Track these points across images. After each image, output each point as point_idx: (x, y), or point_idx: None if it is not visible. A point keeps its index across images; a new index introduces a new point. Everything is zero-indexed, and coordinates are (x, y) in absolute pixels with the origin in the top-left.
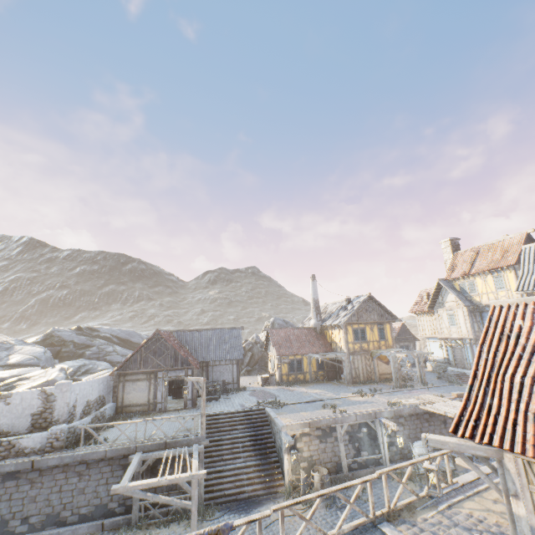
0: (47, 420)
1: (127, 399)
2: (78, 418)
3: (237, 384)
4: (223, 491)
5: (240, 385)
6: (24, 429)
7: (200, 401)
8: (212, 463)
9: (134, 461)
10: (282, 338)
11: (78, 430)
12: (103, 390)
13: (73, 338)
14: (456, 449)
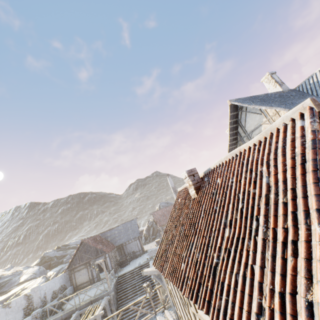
0: (31, 309)
1: (78, 282)
2: (50, 302)
3: (142, 250)
4: (129, 316)
5: (146, 250)
6: (21, 317)
7: (119, 268)
8: (123, 302)
9: (72, 317)
10: (160, 215)
11: (49, 309)
12: (63, 282)
13: (55, 255)
14: (150, 273)
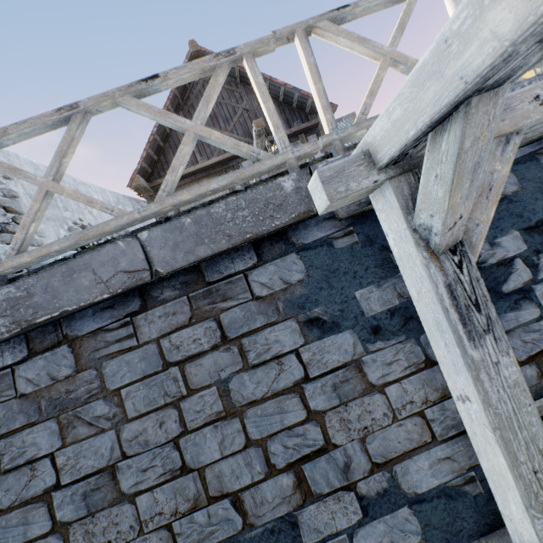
0: None
1: None
2: None
3: None
4: None
5: None
6: None
7: None
8: None
9: None
10: None
11: None
12: None
13: None
14: None
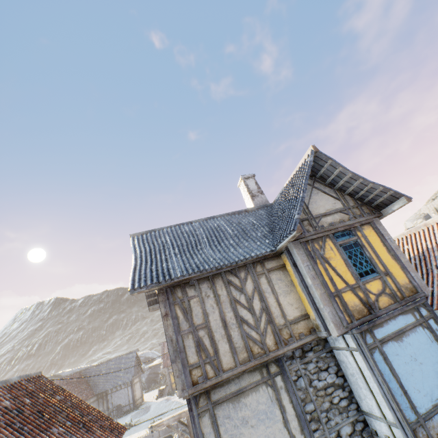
0: None
1: None
2: None
3: (133, 404)
4: None
5: (144, 402)
6: None
7: None
8: None
9: None
10: None
11: None
12: None
13: None
14: None
